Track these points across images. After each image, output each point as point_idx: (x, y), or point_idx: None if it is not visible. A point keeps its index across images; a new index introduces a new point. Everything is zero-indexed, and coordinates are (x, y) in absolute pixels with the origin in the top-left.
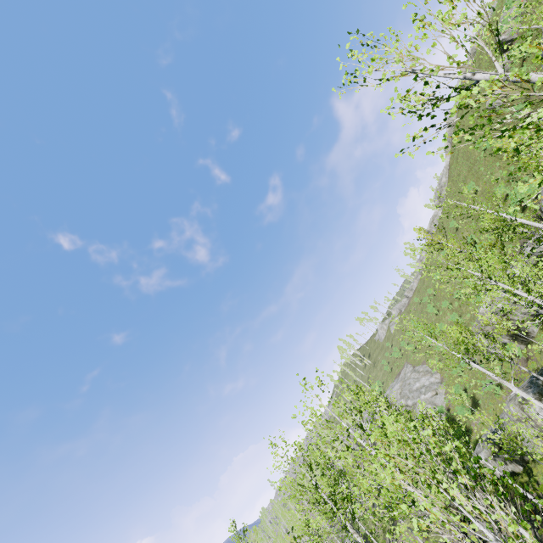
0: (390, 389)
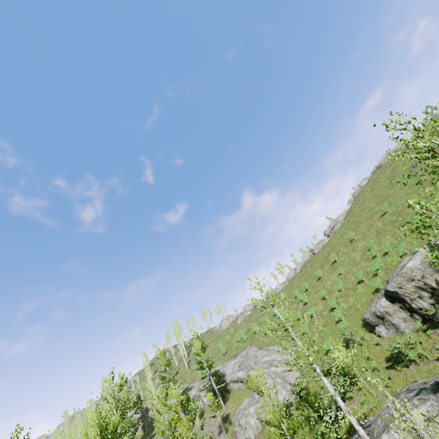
0: (222, 366)
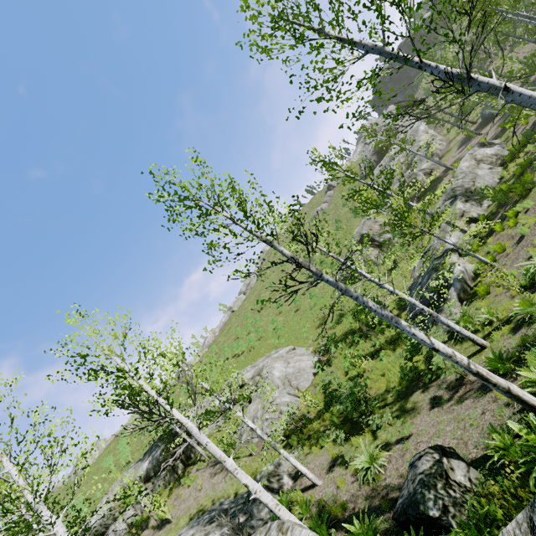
0: None
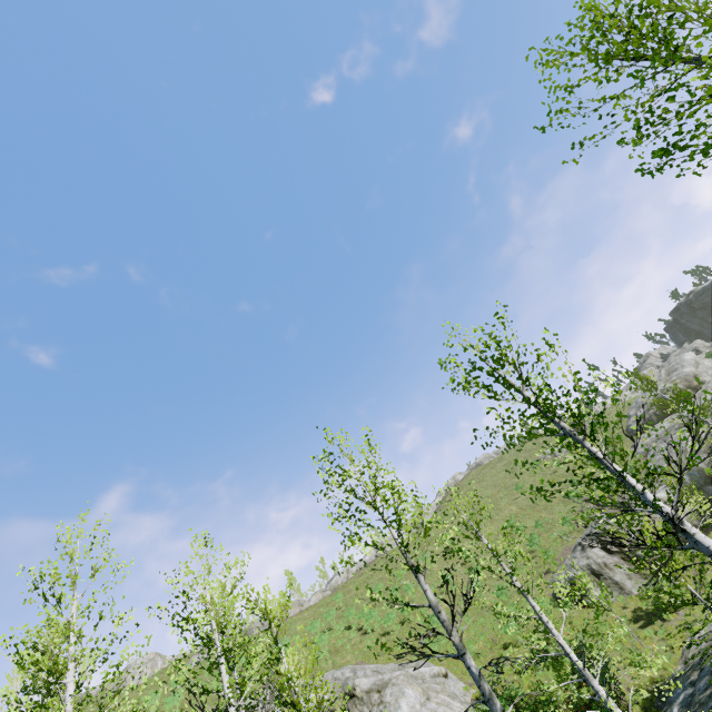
0: None
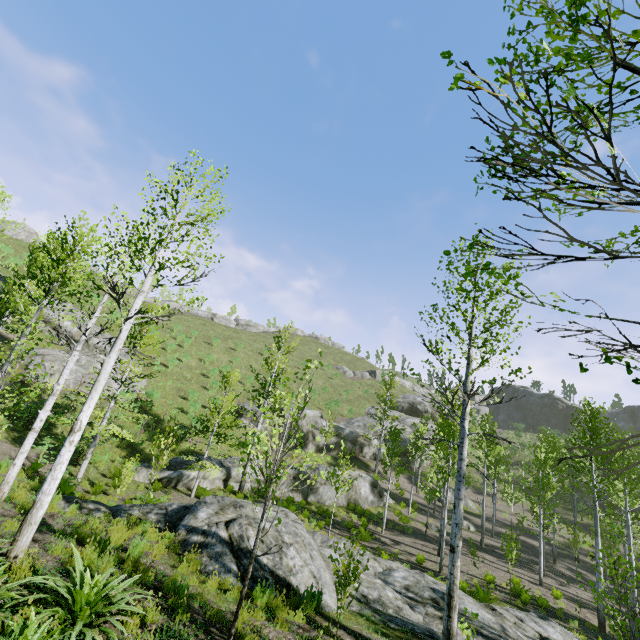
0: None
